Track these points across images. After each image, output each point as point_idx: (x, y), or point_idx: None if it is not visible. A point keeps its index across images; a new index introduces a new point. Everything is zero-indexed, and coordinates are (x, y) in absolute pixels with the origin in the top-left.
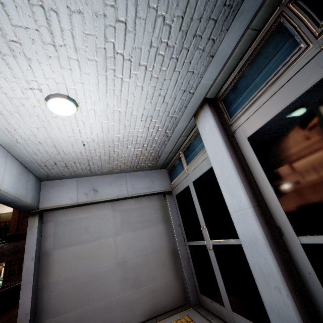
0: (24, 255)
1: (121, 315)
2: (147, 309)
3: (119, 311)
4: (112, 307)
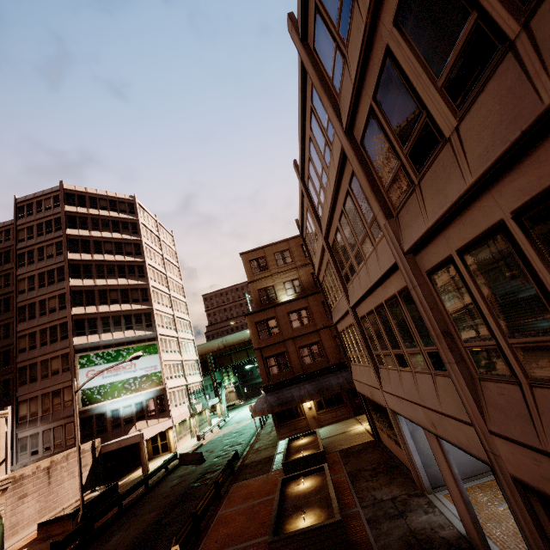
0: (405, 436)
1: (469, 468)
2: (485, 465)
3: (468, 466)
4: (462, 464)
